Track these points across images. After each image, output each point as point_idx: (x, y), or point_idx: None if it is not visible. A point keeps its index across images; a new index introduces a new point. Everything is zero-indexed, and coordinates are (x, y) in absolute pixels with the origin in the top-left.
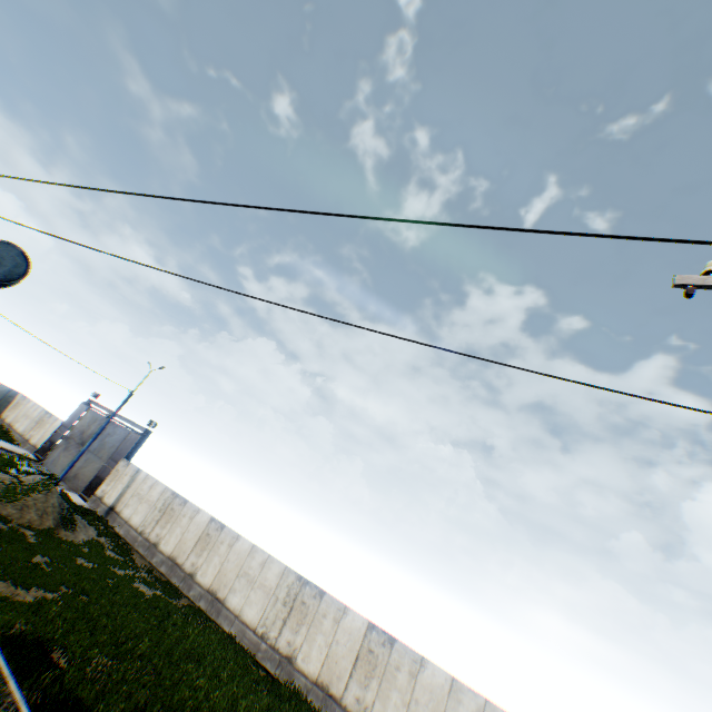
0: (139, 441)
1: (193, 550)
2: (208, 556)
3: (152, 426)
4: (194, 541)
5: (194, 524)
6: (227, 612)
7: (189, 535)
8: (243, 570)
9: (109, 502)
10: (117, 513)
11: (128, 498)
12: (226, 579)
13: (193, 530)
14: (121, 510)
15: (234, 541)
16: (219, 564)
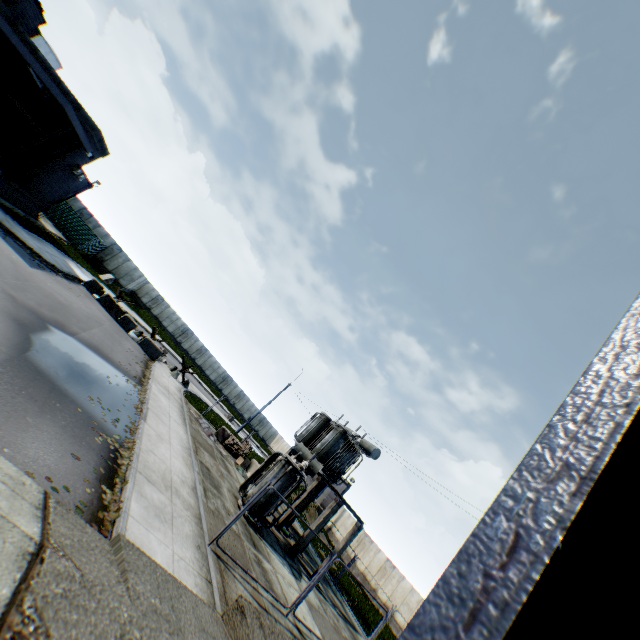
0: (344, 488)
1: (376, 573)
2: (385, 581)
3: (352, 481)
4: (376, 568)
5: (376, 557)
6: (395, 622)
7: (374, 563)
8: (405, 599)
9: (328, 523)
10: (332, 531)
11: (338, 525)
12: (395, 600)
13: (376, 560)
14: (335, 530)
15: (401, 578)
16: (391, 589)
